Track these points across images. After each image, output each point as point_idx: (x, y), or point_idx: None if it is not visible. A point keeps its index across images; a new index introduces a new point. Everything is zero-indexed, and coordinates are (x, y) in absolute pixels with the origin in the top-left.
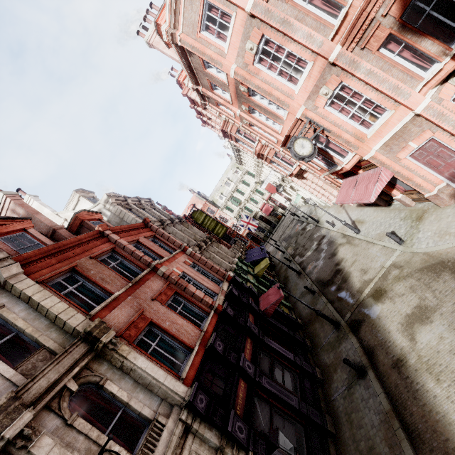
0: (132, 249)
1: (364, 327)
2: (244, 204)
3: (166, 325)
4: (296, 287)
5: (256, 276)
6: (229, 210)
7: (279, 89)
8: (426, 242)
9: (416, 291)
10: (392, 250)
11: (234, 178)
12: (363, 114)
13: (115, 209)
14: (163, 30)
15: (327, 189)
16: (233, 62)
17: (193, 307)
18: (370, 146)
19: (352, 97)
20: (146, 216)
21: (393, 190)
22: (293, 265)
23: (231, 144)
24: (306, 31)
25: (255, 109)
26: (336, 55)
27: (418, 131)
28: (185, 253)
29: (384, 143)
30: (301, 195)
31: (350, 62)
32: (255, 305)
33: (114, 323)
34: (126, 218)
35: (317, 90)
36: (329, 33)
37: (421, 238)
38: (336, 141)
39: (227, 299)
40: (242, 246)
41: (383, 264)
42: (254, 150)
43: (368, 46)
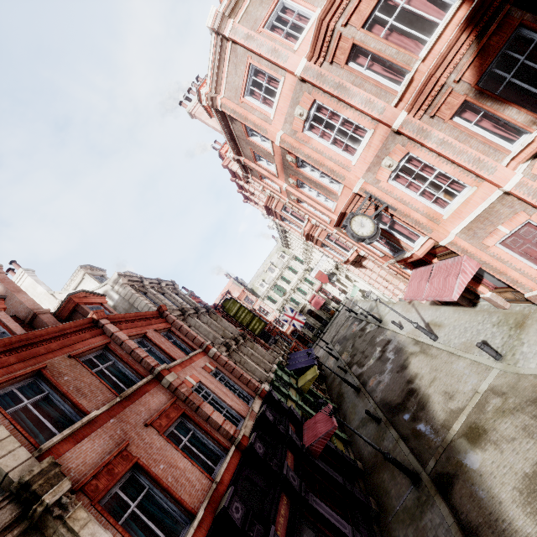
0: (132, 347)
1: (458, 487)
2: (290, 294)
3: (159, 469)
4: (353, 410)
5: (300, 390)
6: (271, 300)
7: (333, 160)
8: (535, 359)
9: (535, 436)
10: (486, 367)
11: (279, 263)
12: (436, 191)
13: (125, 291)
14: (203, 94)
15: (391, 281)
16: (280, 128)
17: (206, 438)
18: (448, 228)
19: (422, 171)
20: (164, 303)
21: (479, 285)
22: (349, 377)
23: (276, 224)
24: (364, 96)
25: (304, 182)
26: (401, 123)
27: (509, 212)
28: (207, 354)
29: (465, 226)
30: (358, 286)
31: (418, 130)
32: (297, 437)
33: (77, 465)
34: (138, 304)
35: (378, 161)
36: (392, 100)
37: (527, 353)
38: (403, 221)
39: (257, 426)
40: (284, 347)
41: (476, 388)
42: (303, 230)
43: (439, 114)
